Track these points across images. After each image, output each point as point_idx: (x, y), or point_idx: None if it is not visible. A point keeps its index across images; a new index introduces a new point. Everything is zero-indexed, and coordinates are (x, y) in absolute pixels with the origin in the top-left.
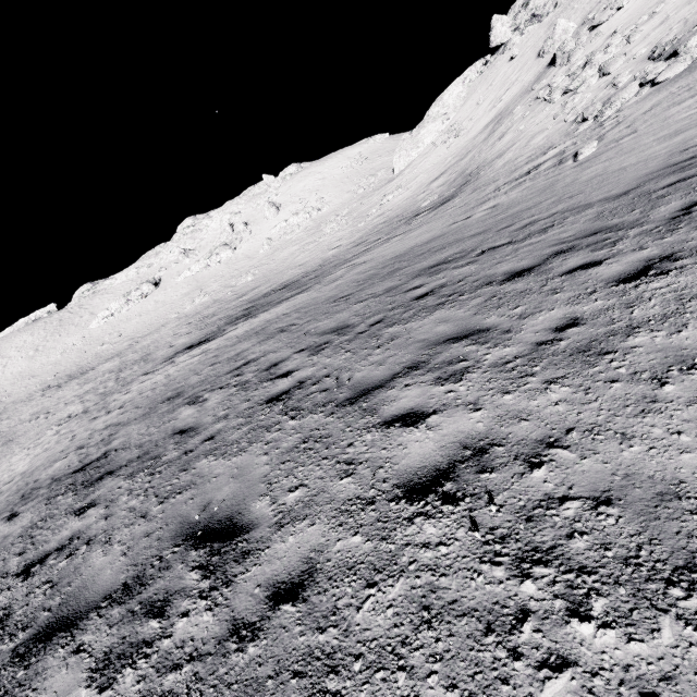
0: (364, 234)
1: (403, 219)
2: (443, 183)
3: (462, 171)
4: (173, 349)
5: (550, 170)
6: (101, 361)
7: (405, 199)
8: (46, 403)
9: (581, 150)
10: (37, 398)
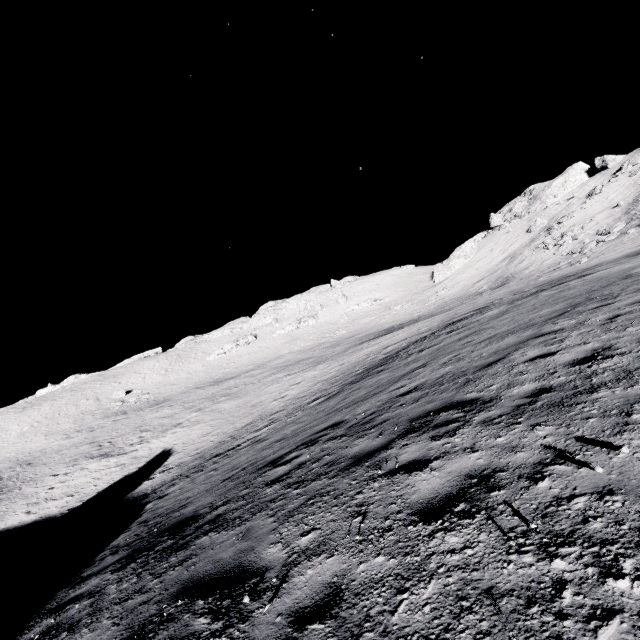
0: (439, 305)
1: (470, 296)
2: (486, 283)
3: (499, 277)
4: (342, 348)
5: (568, 267)
6: (238, 374)
7: (457, 292)
8: (225, 386)
9: (581, 260)
10: (198, 390)
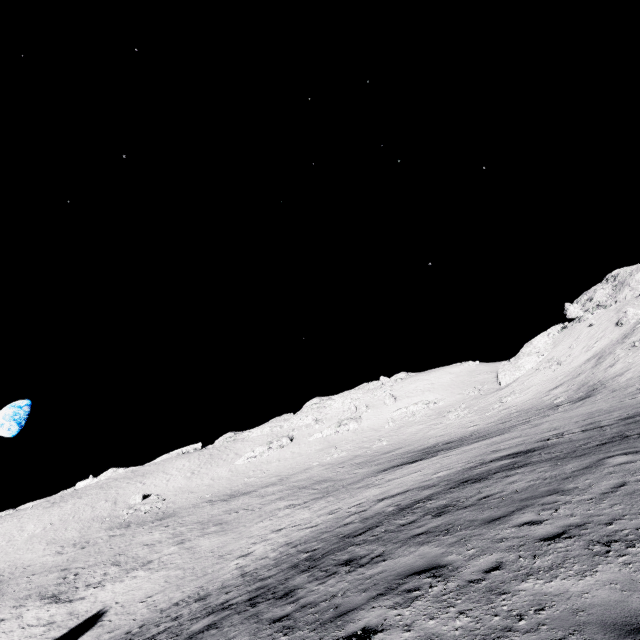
0: (500, 418)
1: (541, 408)
2: (565, 390)
3: (582, 383)
4: (364, 472)
5: None
6: (257, 487)
7: (527, 400)
8: (230, 506)
9: None
10: (208, 505)
